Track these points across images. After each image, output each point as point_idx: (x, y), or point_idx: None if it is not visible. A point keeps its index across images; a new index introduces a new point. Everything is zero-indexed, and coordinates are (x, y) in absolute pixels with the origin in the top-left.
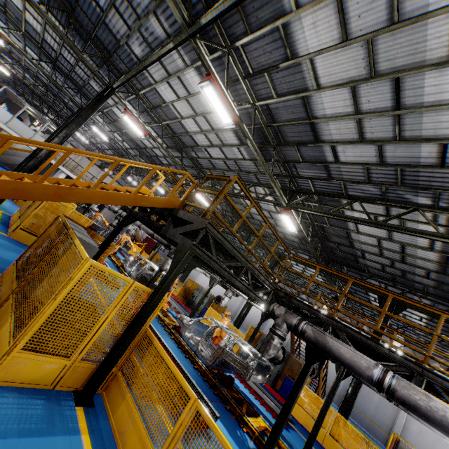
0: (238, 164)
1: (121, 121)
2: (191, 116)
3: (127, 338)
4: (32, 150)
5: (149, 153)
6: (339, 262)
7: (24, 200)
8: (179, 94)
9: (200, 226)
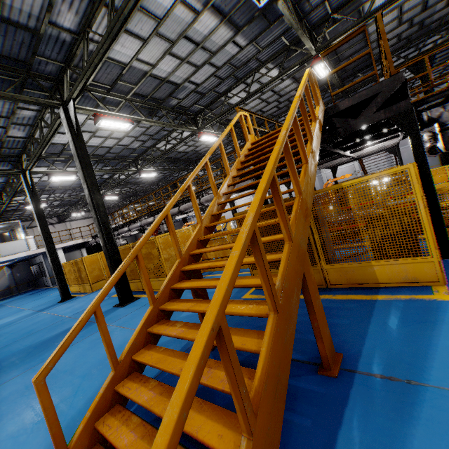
0: (233, 63)
1: (67, 147)
2: (167, 52)
3: (437, 201)
4: (3, 265)
5: (115, 153)
6: (350, 75)
7: (94, 284)
8: (143, 35)
9: (397, 85)
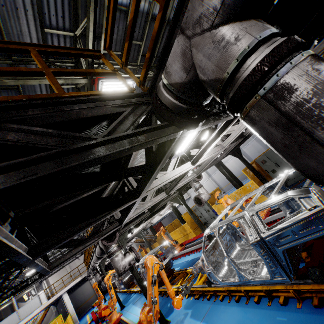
0: None
1: None
2: None
3: None
4: (42, 311)
5: None
6: None
7: None
8: None
9: None
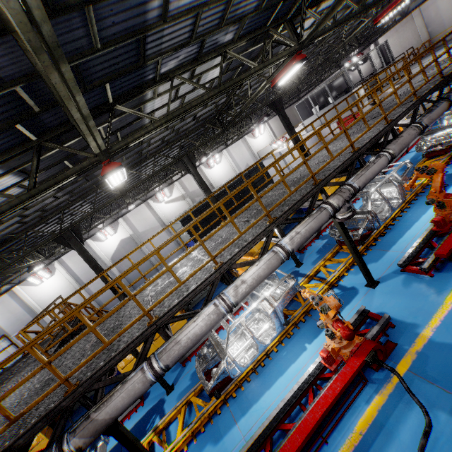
0: None
1: None
2: None
3: None
4: None
5: None
6: None
7: None
8: None
9: None
